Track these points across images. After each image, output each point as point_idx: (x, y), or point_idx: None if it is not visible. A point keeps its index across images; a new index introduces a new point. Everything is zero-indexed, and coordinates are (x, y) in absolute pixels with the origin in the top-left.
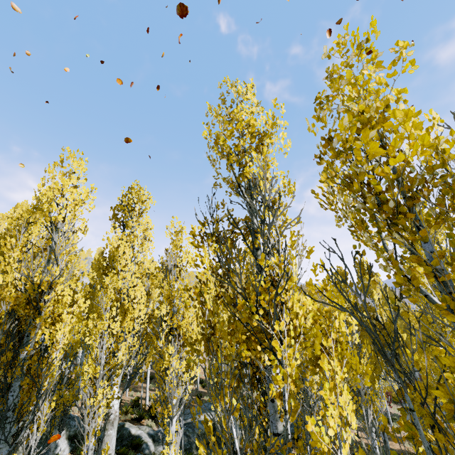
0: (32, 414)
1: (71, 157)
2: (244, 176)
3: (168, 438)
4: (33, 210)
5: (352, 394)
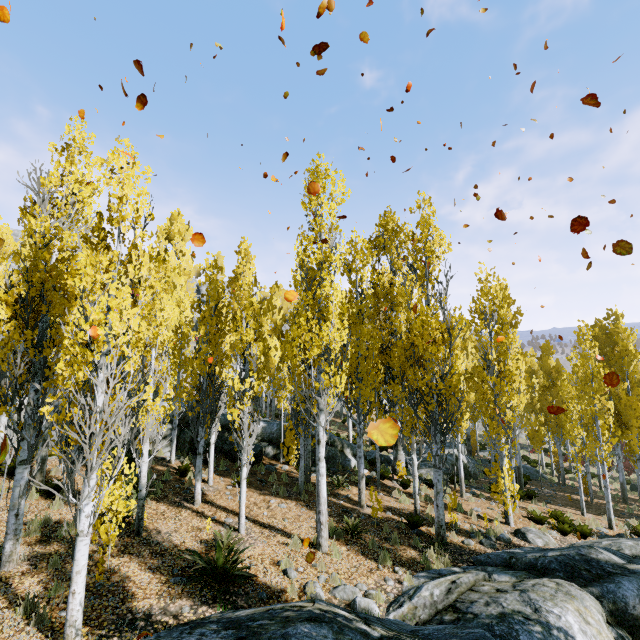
0: (453, 423)
1: (426, 203)
2: None
3: (506, 452)
4: (364, 253)
5: (633, 437)
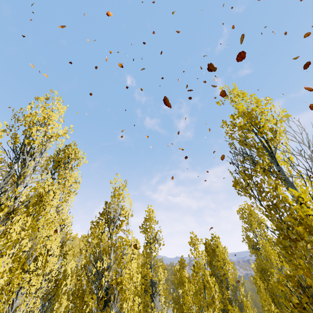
0: None
1: (56, 99)
2: (274, 141)
3: None
4: None
5: None
